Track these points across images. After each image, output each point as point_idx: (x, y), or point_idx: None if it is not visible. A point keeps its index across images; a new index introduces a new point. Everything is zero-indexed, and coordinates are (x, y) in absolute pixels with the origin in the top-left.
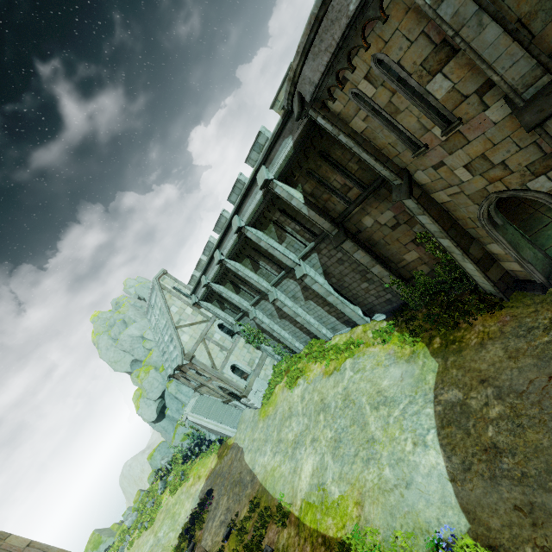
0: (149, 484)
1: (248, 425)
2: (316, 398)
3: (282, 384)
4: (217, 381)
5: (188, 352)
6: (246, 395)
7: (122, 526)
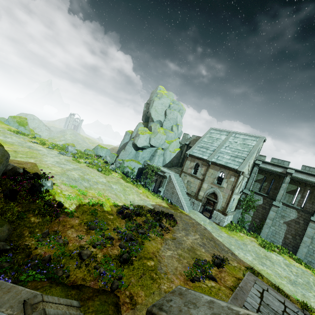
0: (85, 151)
1: (206, 222)
2: (312, 280)
3: (249, 237)
4: (222, 192)
5: (245, 172)
6: (227, 215)
7: (41, 138)
